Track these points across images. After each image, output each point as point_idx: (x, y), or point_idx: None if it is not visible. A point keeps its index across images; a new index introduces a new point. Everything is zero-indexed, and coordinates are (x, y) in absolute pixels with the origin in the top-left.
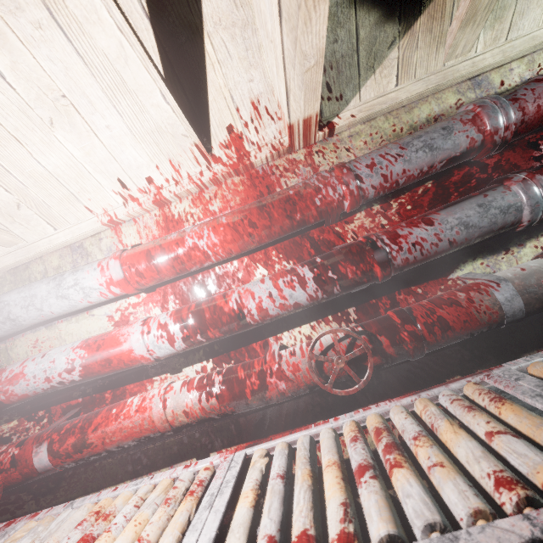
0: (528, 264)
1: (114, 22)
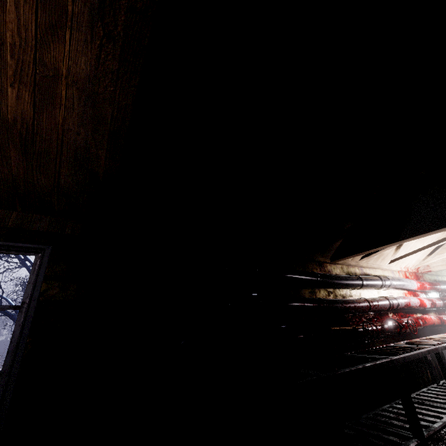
0: None
1: None
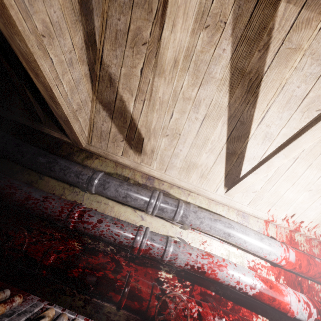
0: None
1: None
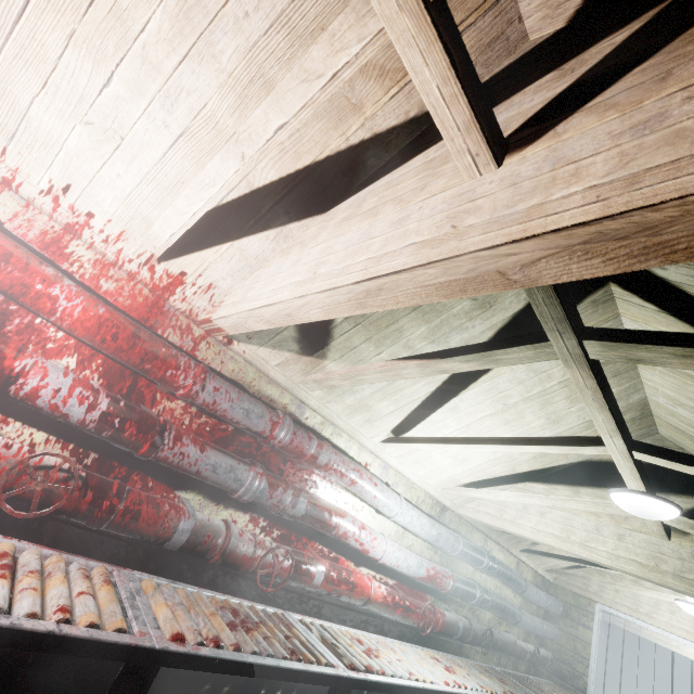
0: (215, 519)
1: (196, 211)
